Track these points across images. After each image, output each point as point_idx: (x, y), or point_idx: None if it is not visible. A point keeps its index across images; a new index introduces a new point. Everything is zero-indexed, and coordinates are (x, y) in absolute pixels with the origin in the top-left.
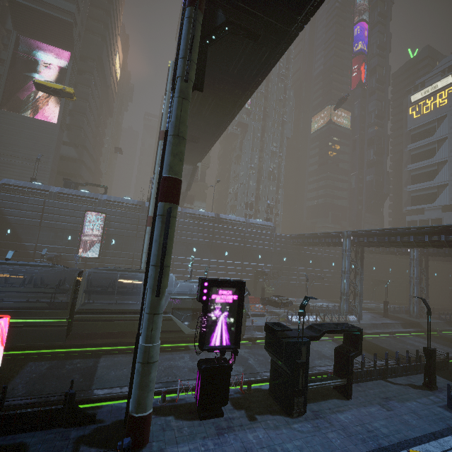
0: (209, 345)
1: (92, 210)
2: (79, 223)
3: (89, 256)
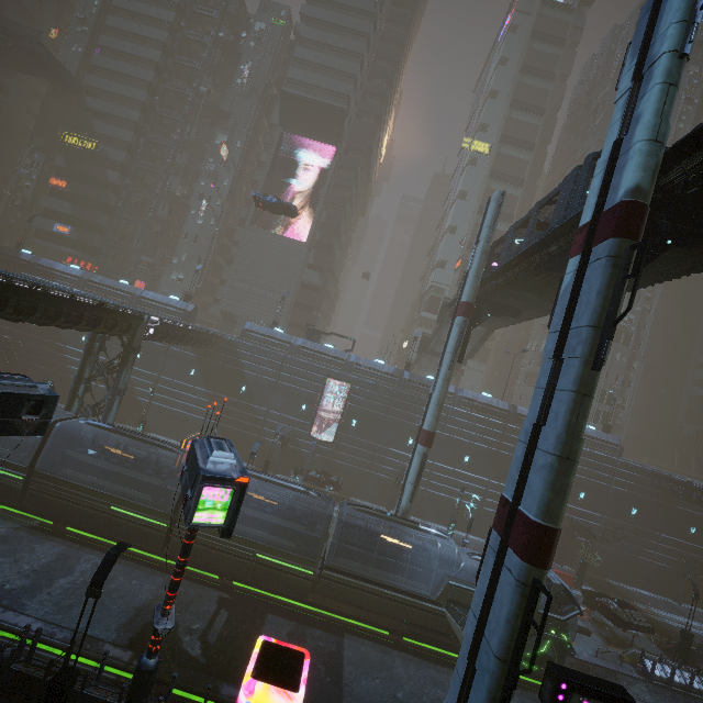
0: None
1: (337, 378)
2: (317, 391)
3: (322, 437)
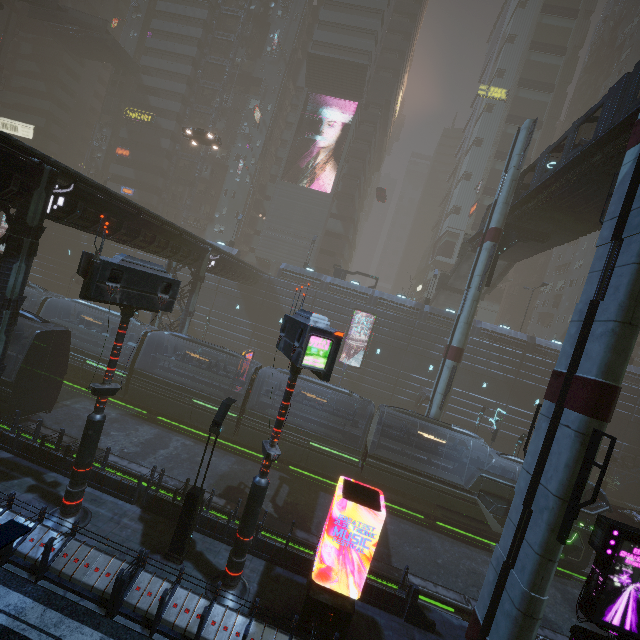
0: (601, 617)
1: (363, 310)
2: (345, 322)
3: (349, 363)
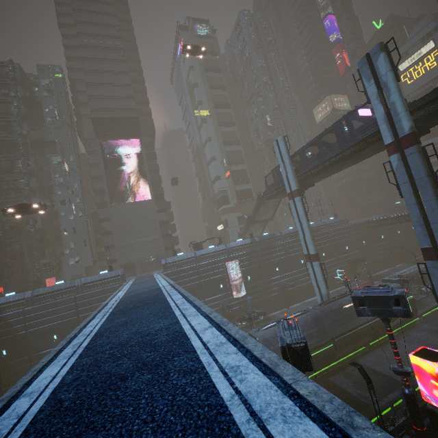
0: None
1: (232, 260)
2: (223, 273)
3: (239, 295)
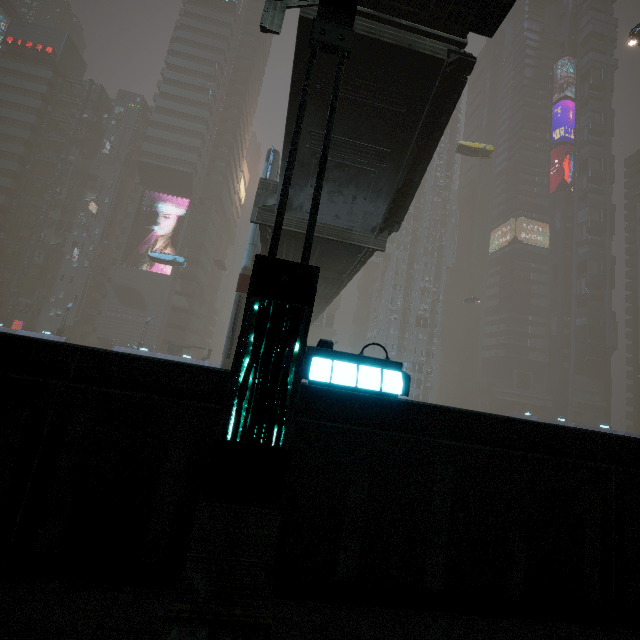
0: None
1: None
2: None
3: None
